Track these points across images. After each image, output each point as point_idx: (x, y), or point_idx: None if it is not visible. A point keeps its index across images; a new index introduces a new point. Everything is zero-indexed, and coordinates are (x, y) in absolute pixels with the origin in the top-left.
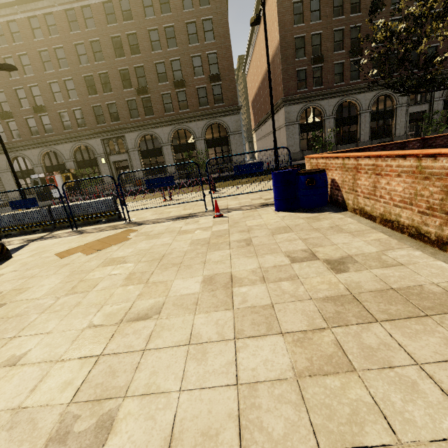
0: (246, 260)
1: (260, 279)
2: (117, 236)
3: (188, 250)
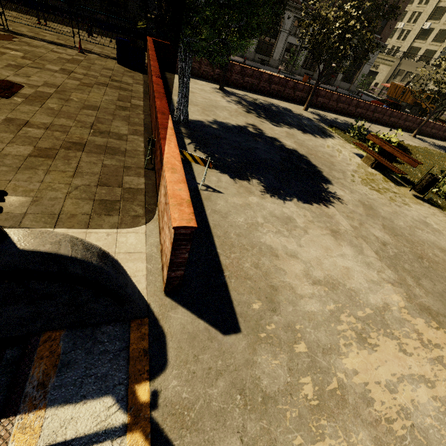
0: (83, 70)
1: (83, 75)
2: (3, 36)
3: (56, 59)
